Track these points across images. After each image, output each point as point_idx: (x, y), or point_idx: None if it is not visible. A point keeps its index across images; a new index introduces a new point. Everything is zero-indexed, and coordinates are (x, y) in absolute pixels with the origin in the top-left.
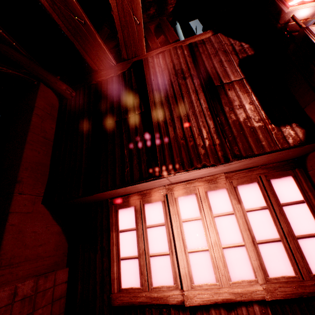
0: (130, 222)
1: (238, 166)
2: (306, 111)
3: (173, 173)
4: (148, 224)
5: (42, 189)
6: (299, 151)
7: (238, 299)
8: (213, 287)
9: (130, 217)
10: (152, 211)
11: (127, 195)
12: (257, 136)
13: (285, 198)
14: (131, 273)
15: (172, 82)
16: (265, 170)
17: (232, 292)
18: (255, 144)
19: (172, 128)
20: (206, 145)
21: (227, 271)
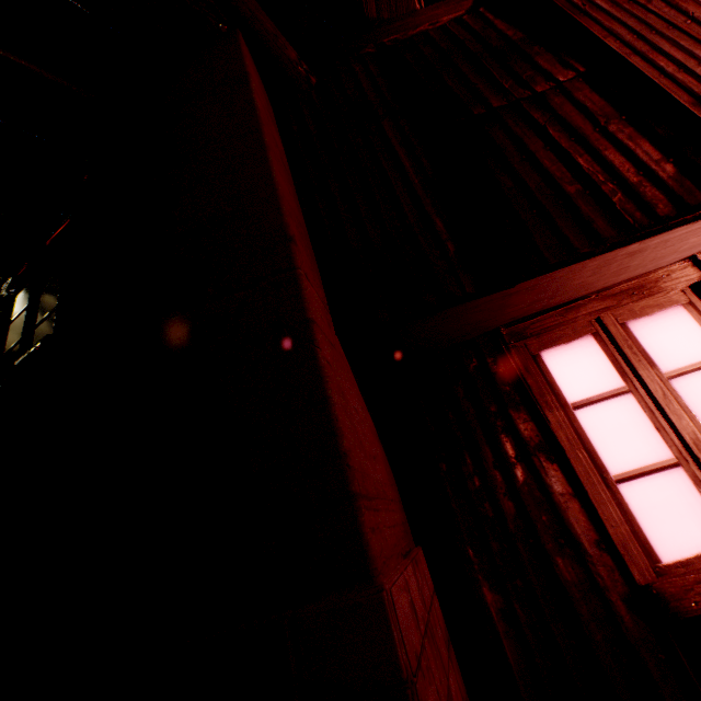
0: (600, 376)
1: None
2: None
3: None
4: (667, 369)
5: (323, 295)
6: None
7: None
8: None
9: (593, 364)
10: (662, 334)
11: (563, 306)
12: None
13: None
14: (677, 512)
15: (642, 4)
16: None
17: None
18: None
19: None
20: None
21: None
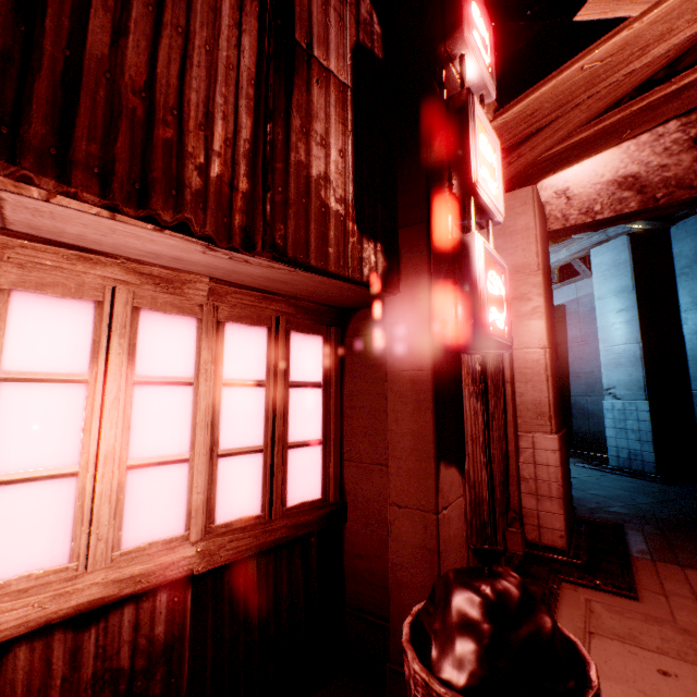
0: None
1: (255, 277)
2: (400, 236)
3: (48, 190)
4: None
5: None
6: (359, 298)
7: (129, 590)
8: (52, 580)
9: None
10: None
11: None
12: (327, 229)
13: (300, 372)
14: None
15: None
16: (294, 309)
17: (115, 580)
18: (318, 245)
19: (111, 21)
20: (213, 175)
21: (119, 528)
